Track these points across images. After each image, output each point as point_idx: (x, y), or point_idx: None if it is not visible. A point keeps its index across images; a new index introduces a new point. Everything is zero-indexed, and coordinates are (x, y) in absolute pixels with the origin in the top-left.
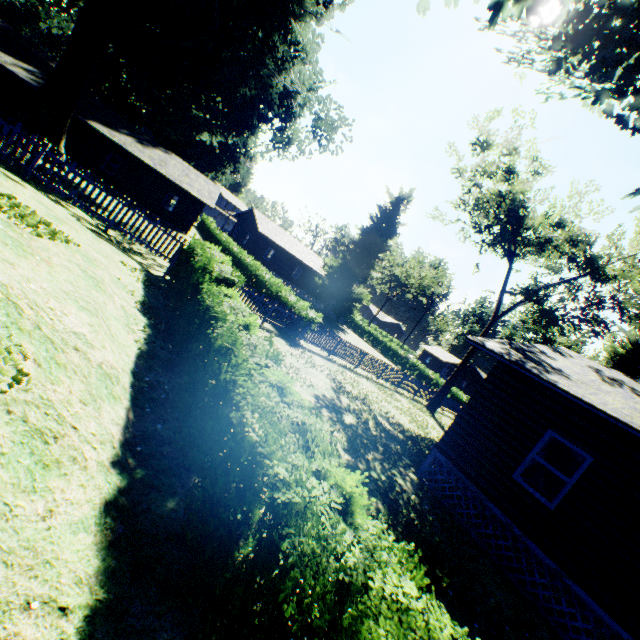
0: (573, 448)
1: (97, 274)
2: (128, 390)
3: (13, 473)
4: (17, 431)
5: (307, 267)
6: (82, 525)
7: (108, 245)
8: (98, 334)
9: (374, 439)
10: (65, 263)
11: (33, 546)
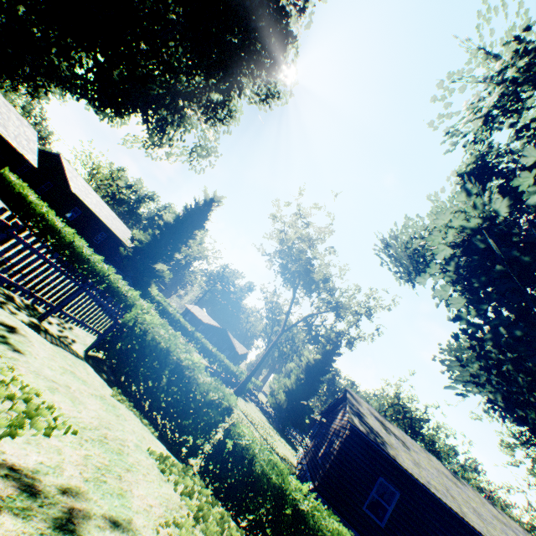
0: (391, 488)
1: None
2: None
3: None
4: None
5: (113, 234)
6: None
7: (73, 359)
8: None
9: None
10: None
11: None
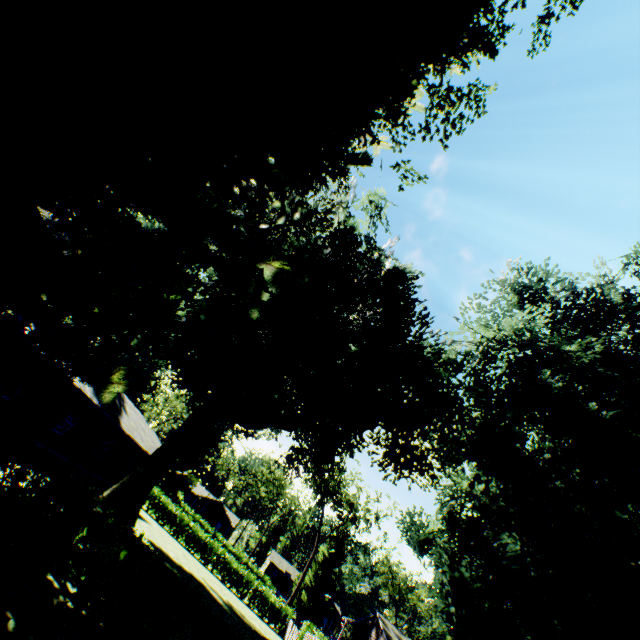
0: None
1: None
2: None
3: None
4: None
5: None
6: None
7: None
8: None
9: None
10: None
11: None
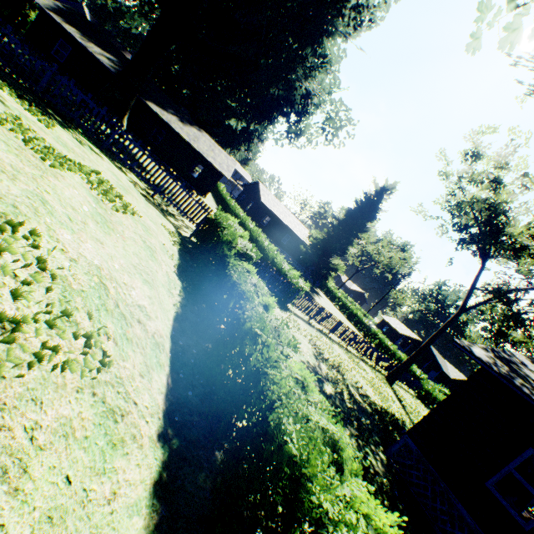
0: None
1: (152, 243)
2: (168, 355)
3: (91, 456)
4: (97, 412)
5: (295, 235)
6: (136, 508)
7: (154, 209)
8: (154, 305)
9: (349, 412)
10: (132, 235)
11: (100, 533)
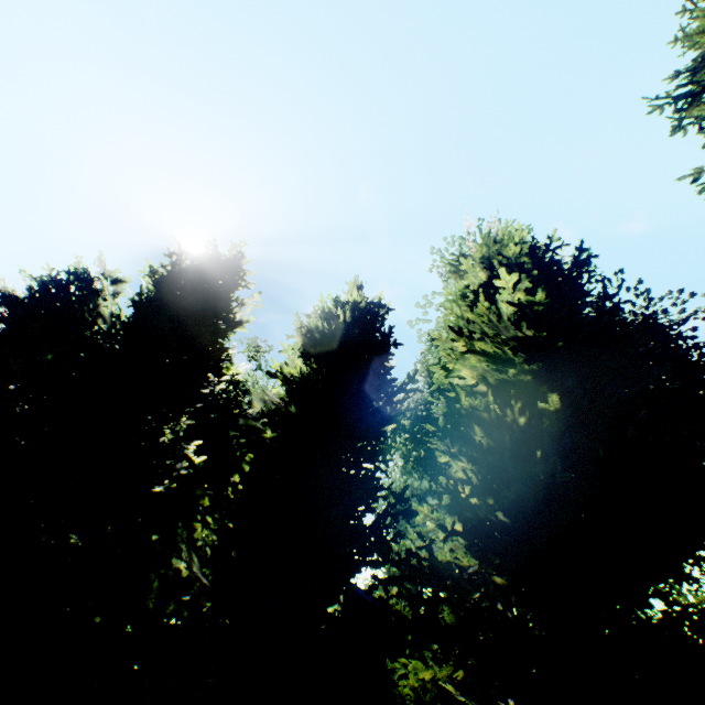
0: None
1: None
2: None
3: None
4: None
5: None
6: None
7: None
8: None
9: None
10: None
11: None
